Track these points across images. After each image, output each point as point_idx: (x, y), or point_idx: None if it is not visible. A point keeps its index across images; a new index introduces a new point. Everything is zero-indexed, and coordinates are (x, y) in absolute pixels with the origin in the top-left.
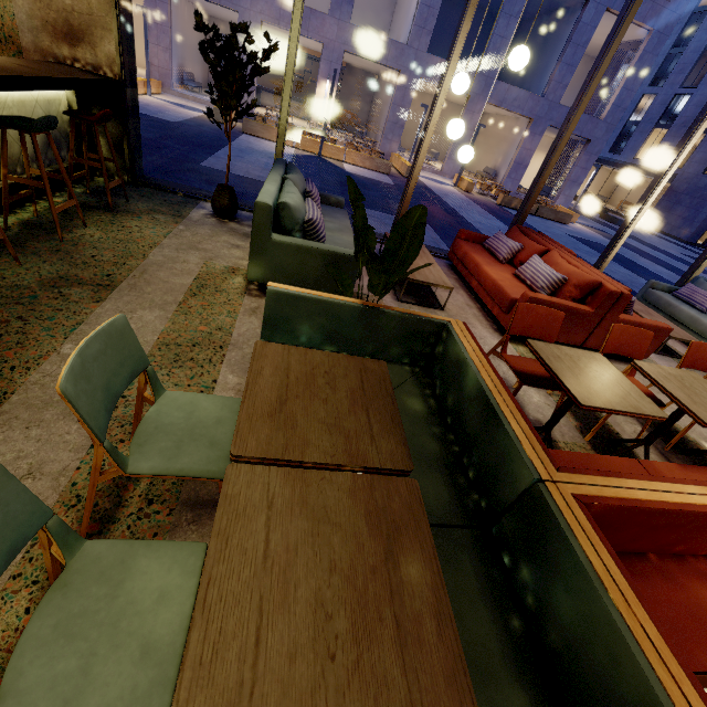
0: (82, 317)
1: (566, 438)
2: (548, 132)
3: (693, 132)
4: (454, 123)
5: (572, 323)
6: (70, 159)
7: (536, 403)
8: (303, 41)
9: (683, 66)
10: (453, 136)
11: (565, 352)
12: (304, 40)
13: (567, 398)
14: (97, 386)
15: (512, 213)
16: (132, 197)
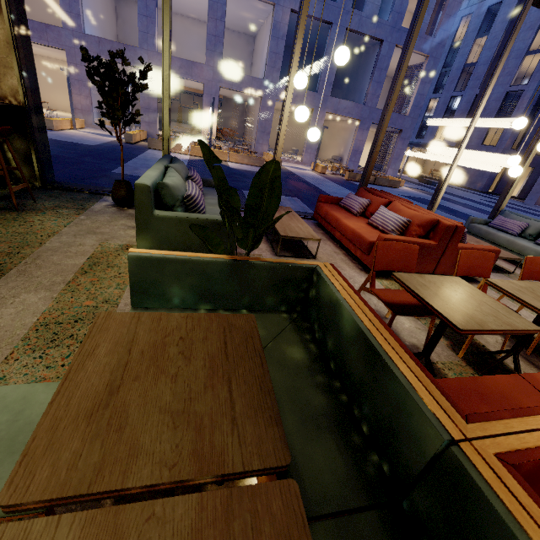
0: None
1: (442, 358)
2: (372, 128)
3: (477, 106)
4: (300, 109)
5: (422, 255)
6: None
7: (408, 329)
8: (189, 83)
9: (452, 79)
10: (301, 119)
11: (428, 280)
12: (190, 82)
13: (439, 322)
14: None
15: (357, 184)
16: (40, 198)
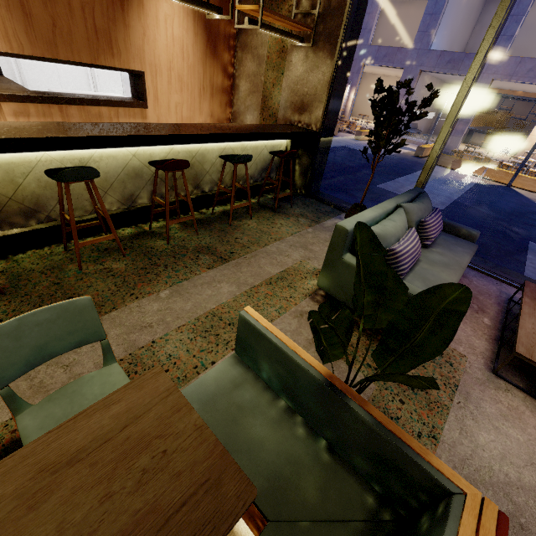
0: (191, 275)
1: None
2: None
3: None
4: None
5: None
6: (265, 178)
7: None
8: (535, 88)
9: None
10: None
11: None
12: (535, 87)
13: None
14: (28, 344)
15: None
16: (297, 204)
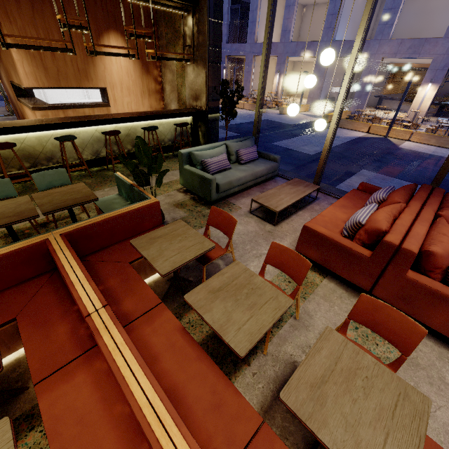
0: None
1: None
2: None
3: None
4: (288, 106)
5: (349, 261)
6: (174, 140)
7: None
8: (420, 61)
9: None
10: (289, 114)
11: (186, 231)
12: (420, 60)
13: None
14: (47, 180)
15: None
16: None
